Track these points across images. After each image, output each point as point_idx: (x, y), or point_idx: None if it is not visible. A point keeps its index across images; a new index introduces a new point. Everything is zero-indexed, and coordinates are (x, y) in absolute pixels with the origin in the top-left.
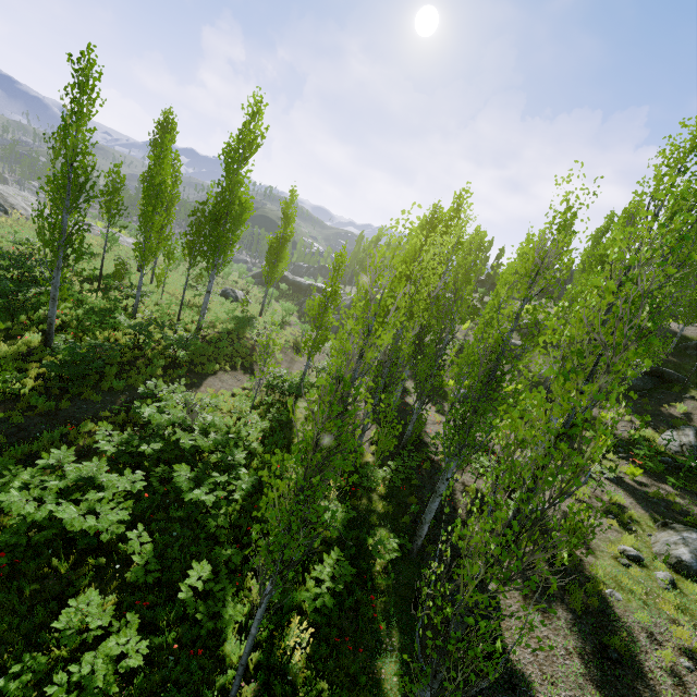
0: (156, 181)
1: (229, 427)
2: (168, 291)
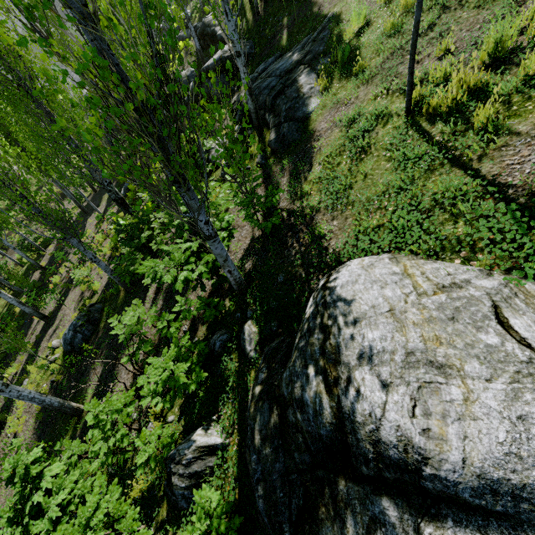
0: None
1: None
2: None
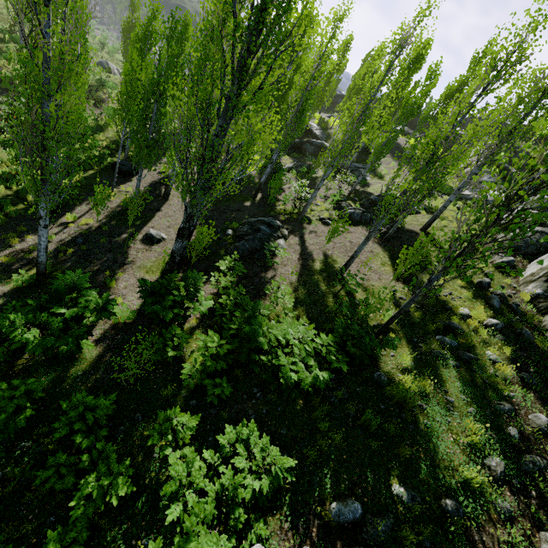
0: None
1: None
2: None
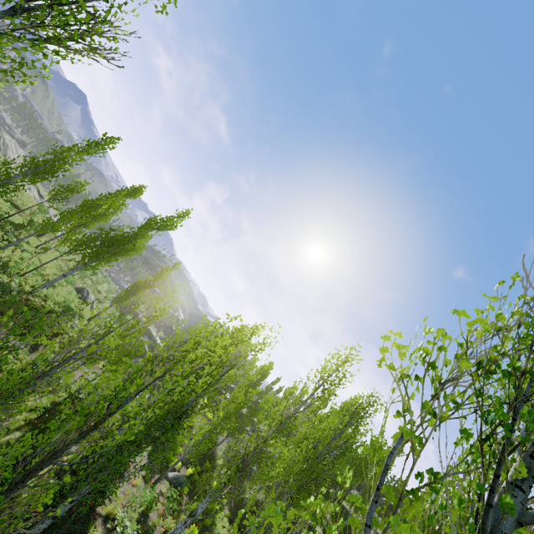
0: (98, 202)
1: None
2: (42, 259)
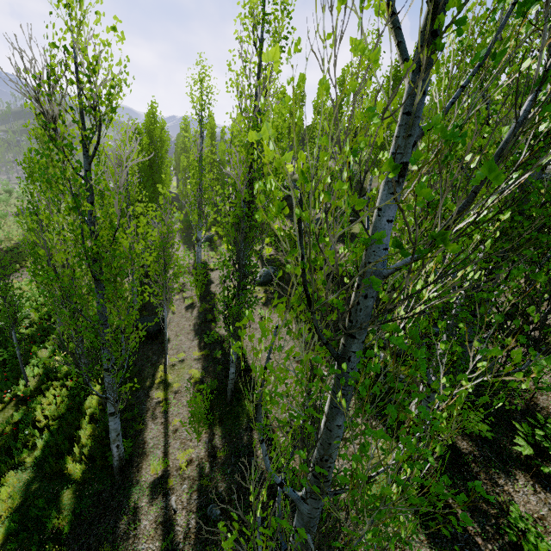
0: None
1: (27, 296)
2: None
